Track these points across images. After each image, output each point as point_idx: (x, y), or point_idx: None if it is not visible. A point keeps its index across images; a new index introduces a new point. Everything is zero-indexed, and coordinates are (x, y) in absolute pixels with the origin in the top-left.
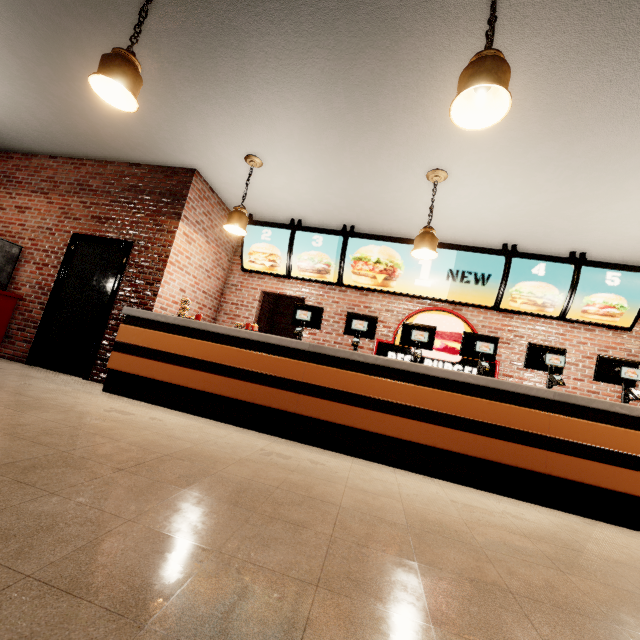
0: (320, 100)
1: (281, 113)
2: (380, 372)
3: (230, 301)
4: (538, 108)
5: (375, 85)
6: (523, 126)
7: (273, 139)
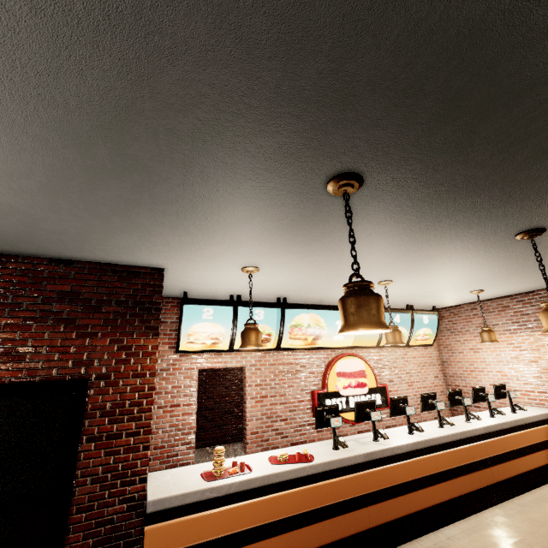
0: (366, 252)
1: (324, 253)
2: (408, 455)
3: (163, 390)
4: (470, 268)
5: (411, 252)
6: (455, 271)
7: (292, 261)
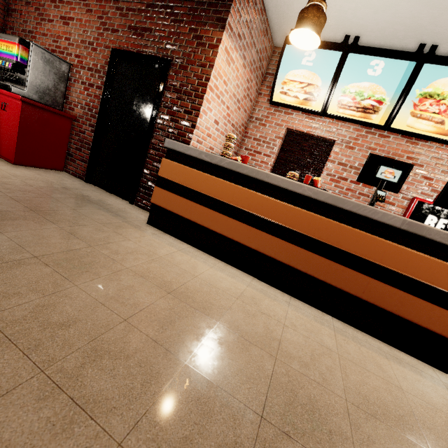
0: None
1: None
2: None
3: (252, 136)
4: None
5: None
6: None
7: None
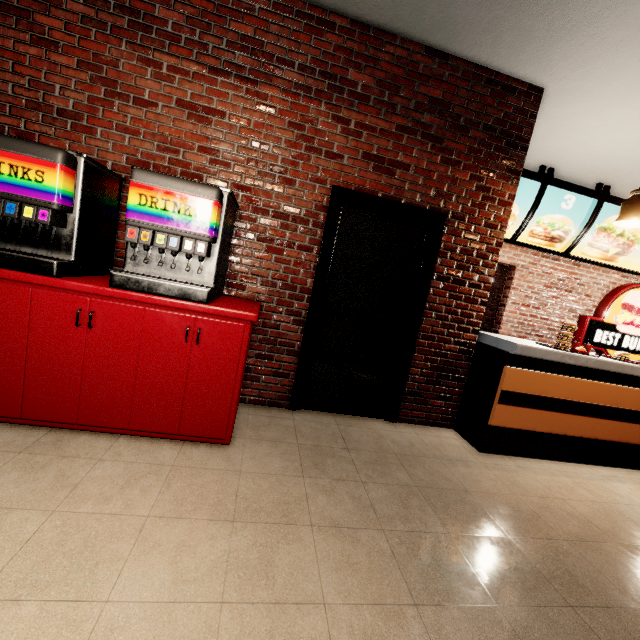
0: None
1: None
2: None
3: None
4: None
5: None
6: None
7: None
